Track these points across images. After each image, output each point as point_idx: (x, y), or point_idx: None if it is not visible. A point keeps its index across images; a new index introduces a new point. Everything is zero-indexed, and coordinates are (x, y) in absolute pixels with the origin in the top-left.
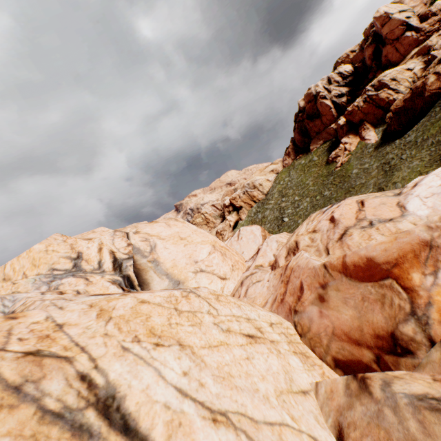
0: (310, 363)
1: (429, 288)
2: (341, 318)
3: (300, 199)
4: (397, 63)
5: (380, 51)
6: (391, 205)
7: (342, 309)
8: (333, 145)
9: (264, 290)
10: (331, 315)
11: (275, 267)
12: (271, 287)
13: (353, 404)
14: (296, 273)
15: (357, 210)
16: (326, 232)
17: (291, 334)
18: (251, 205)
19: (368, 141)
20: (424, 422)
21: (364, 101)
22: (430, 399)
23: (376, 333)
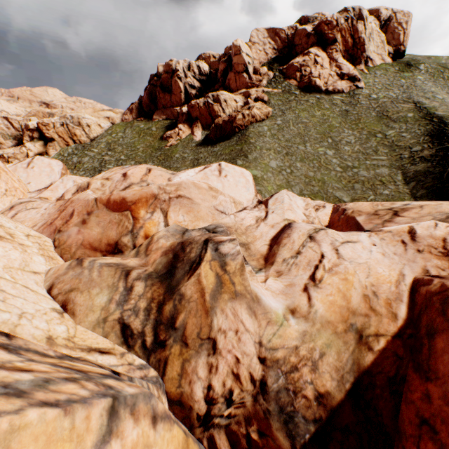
0: (54, 262)
1: (146, 220)
2: (92, 233)
3: (126, 160)
4: (233, 91)
5: (228, 73)
6: (165, 178)
7: (95, 228)
8: (173, 126)
9: (37, 216)
10: (85, 233)
11: (60, 200)
12: (46, 214)
13: (69, 272)
14: (74, 204)
15: (144, 174)
16: (116, 182)
17: (47, 245)
18: (69, 144)
19: (195, 137)
20: (101, 272)
21: (204, 104)
22: (112, 264)
23: (109, 242)
